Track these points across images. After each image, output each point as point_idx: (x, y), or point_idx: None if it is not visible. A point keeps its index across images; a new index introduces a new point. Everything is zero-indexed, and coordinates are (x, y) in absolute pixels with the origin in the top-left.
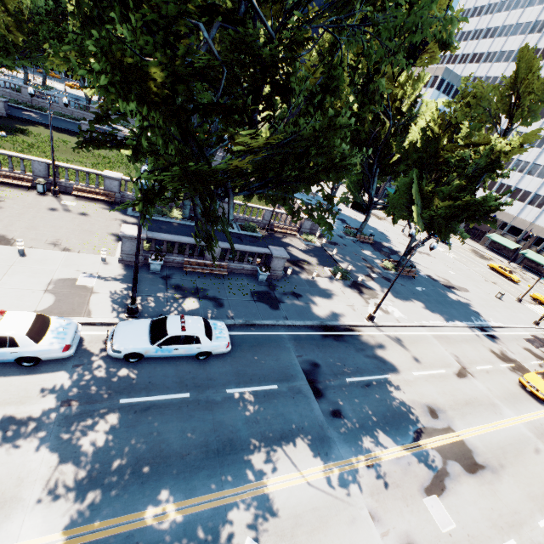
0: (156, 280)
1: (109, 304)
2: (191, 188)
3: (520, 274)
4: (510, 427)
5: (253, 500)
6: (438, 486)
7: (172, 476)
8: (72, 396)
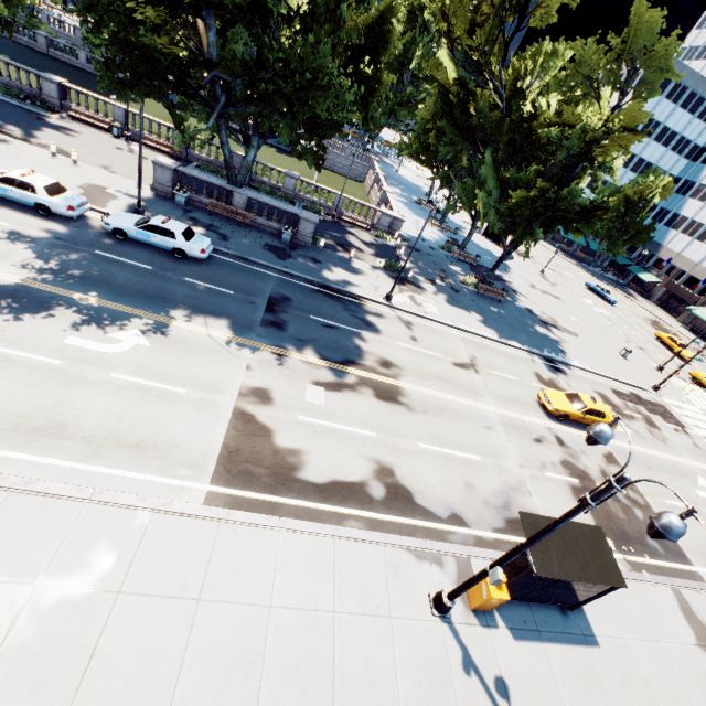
0: (177, 209)
1: (124, 208)
2: (121, 48)
3: None
4: (475, 407)
5: (157, 322)
6: (333, 387)
7: (106, 290)
8: (64, 238)
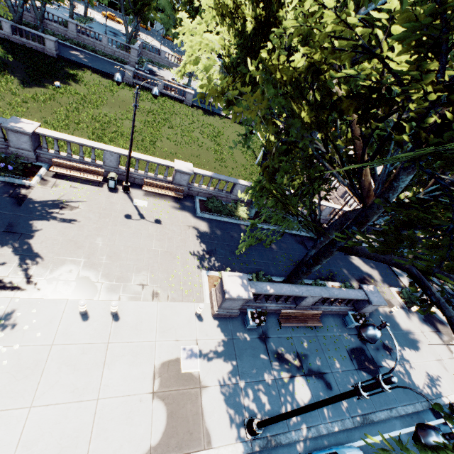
0: (256, 344)
1: (223, 411)
2: None
3: None
4: None
5: None
6: None
7: None
8: None
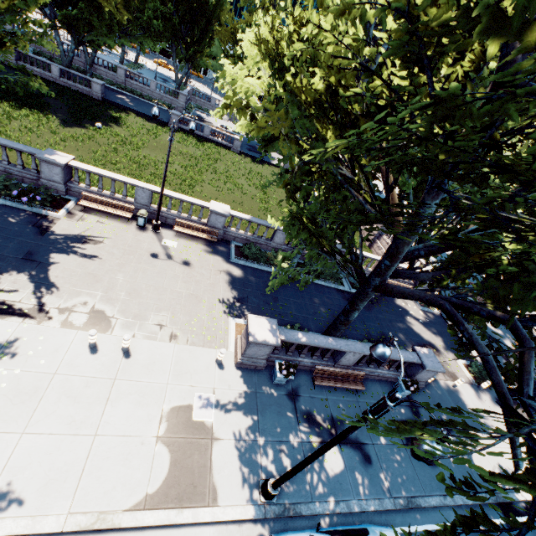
0: (283, 401)
1: (236, 468)
2: None
3: None
4: None
5: None
6: None
7: None
8: None
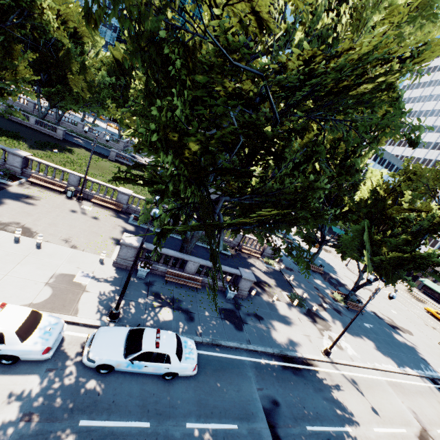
0: (140, 285)
1: (95, 305)
2: (205, 233)
3: None
4: None
5: None
6: None
7: None
8: (35, 408)
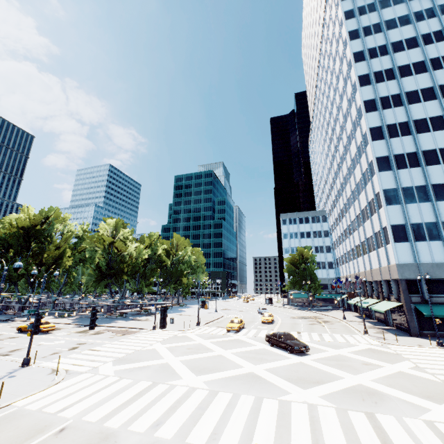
0: None
1: None
2: None
3: (331, 322)
4: None
5: None
6: None
7: None
8: None
